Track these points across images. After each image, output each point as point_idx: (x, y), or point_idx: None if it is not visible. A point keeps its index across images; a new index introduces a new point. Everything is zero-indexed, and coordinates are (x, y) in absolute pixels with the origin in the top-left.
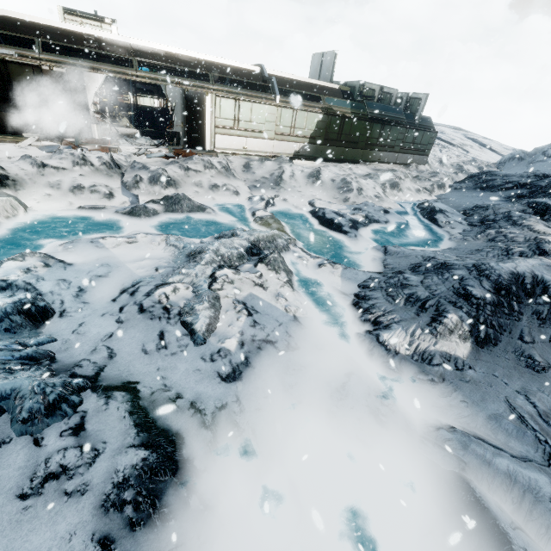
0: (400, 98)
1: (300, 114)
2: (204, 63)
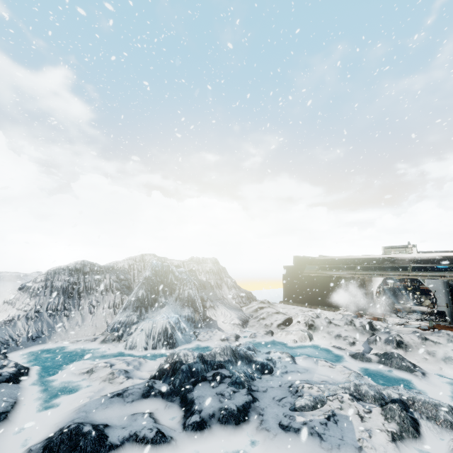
0: None
1: None
2: None
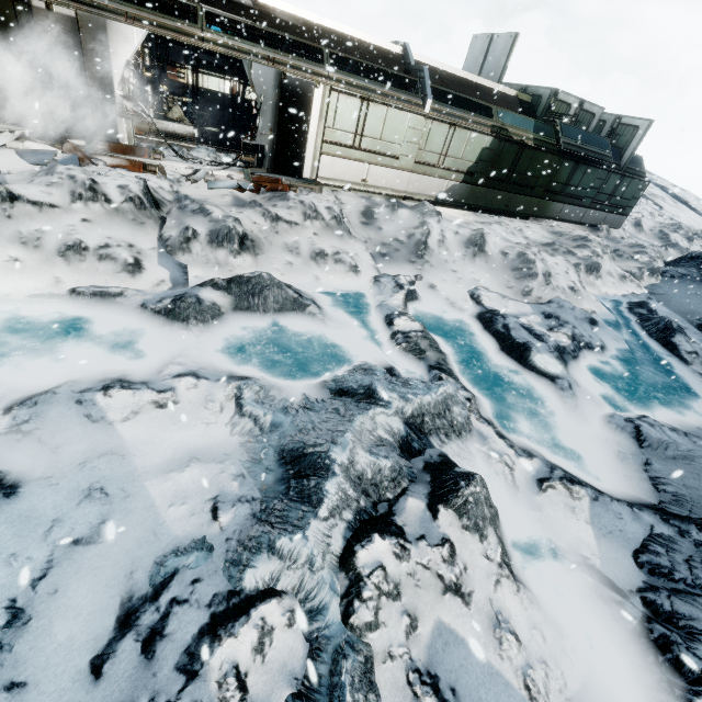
0: (602, 122)
1: (459, 135)
2: (315, 29)
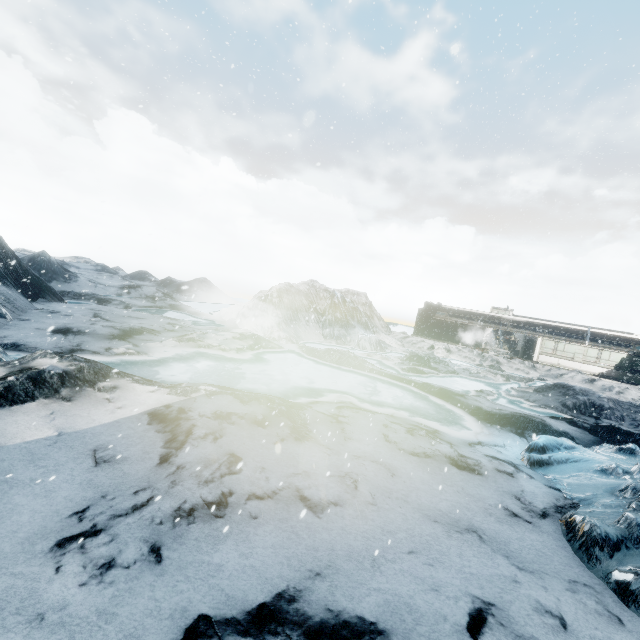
0: None
1: (605, 352)
2: (548, 325)
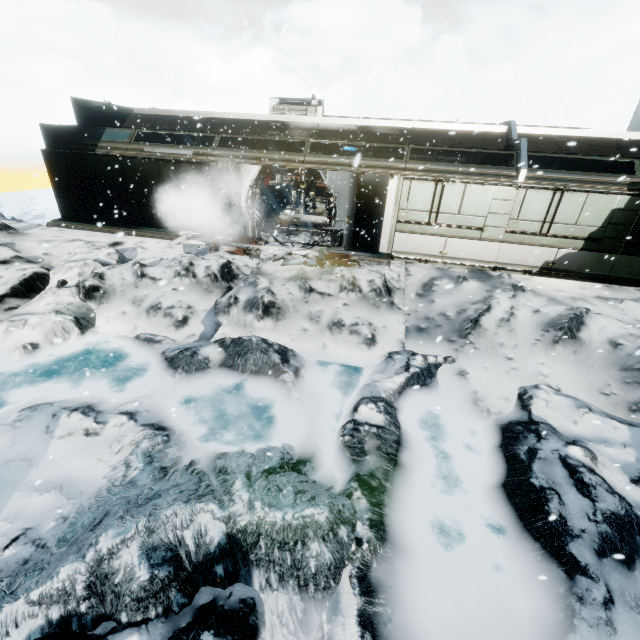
0: None
1: (570, 199)
2: (410, 132)
